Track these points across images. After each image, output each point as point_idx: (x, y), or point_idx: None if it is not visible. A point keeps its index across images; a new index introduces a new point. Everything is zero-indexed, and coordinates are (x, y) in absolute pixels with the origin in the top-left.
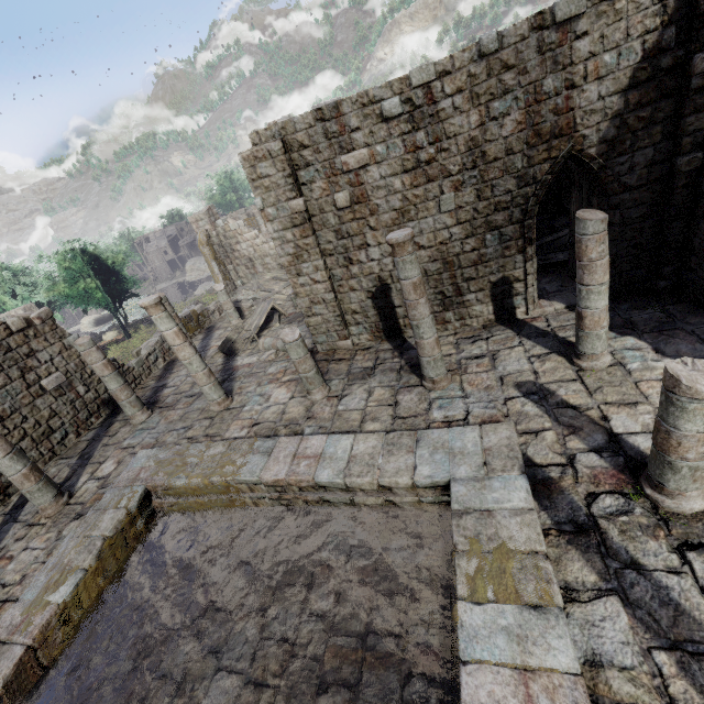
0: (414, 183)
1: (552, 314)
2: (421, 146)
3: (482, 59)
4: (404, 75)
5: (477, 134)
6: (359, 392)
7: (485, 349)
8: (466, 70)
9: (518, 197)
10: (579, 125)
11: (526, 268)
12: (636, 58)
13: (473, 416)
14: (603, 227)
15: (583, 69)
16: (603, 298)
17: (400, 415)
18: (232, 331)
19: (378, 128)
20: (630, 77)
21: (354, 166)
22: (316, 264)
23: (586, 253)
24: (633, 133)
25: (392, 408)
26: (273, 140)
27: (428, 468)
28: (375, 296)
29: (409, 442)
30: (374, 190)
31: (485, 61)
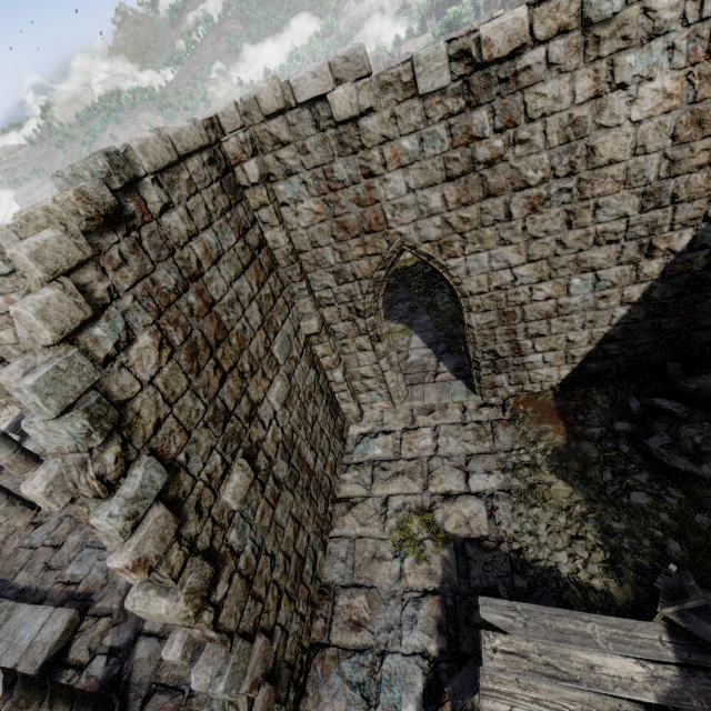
0: None
1: None
2: None
3: None
4: None
5: None
6: (53, 521)
7: None
8: None
9: None
10: None
11: None
12: None
13: (86, 580)
14: None
15: None
16: None
17: (49, 565)
18: None
19: (2, 280)
20: None
21: None
22: None
23: None
24: None
25: (52, 553)
26: None
27: None
28: None
29: (1, 620)
30: None
31: None
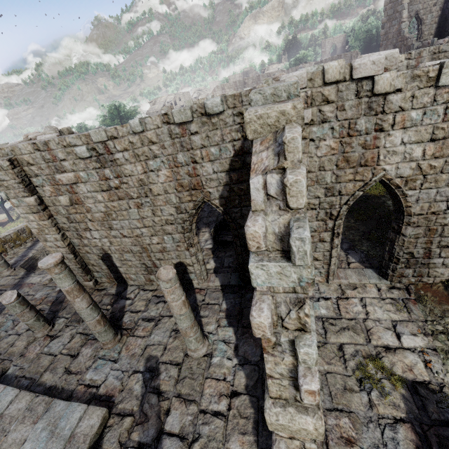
0: (110, 198)
1: (211, 289)
2: (109, 178)
3: (135, 134)
4: (87, 133)
5: (144, 178)
6: (66, 335)
7: (158, 312)
8: (127, 138)
9: (178, 219)
10: (205, 185)
11: (191, 260)
12: (231, 154)
13: (104, 385)
14: (170, 285)
15: (200, 153)
16: (184, 322)
17: (70, 370)
18: (38, 251)
19: (78, 161)
20: (230, 164)
21: (67, 182)
22: (55, 237)
23: (165, 296)
24: (238, 196)
25: (70, 360)
26: (1, 159)
27: (30, 445)
28: (103, 258)
29: (41, 411)
30: (85, 198)
31: (138, 135)
